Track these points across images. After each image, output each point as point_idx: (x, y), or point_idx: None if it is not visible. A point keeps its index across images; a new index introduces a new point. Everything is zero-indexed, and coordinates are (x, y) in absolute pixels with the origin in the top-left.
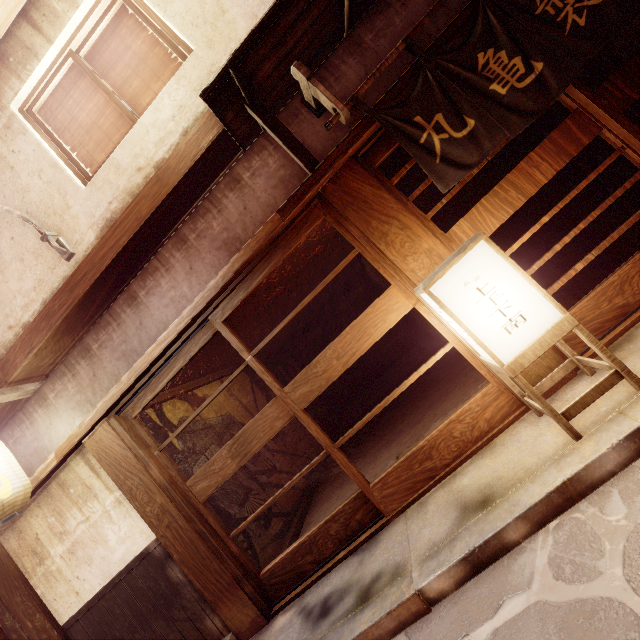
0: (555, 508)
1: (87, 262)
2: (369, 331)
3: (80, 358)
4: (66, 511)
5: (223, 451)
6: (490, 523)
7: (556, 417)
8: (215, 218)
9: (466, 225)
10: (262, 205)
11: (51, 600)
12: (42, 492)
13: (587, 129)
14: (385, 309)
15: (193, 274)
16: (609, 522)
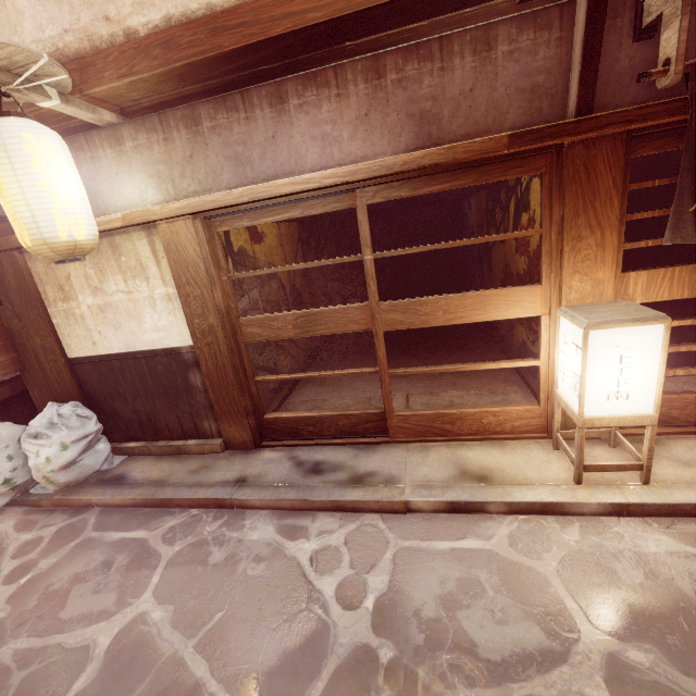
0: (531, 510)
1: (252, 8)
2: (489, 309)
3: (182, 125)
4: (109, 273)
5: (289, 316)
6: (483, 494)
7: (579, 465)
8: (432, 74)
9: (643, 279)
10: (491, 102)
11: (65, 334)
12: None
13: None
14: (517, 301)
15: (364, 124)
16: (563, 538)
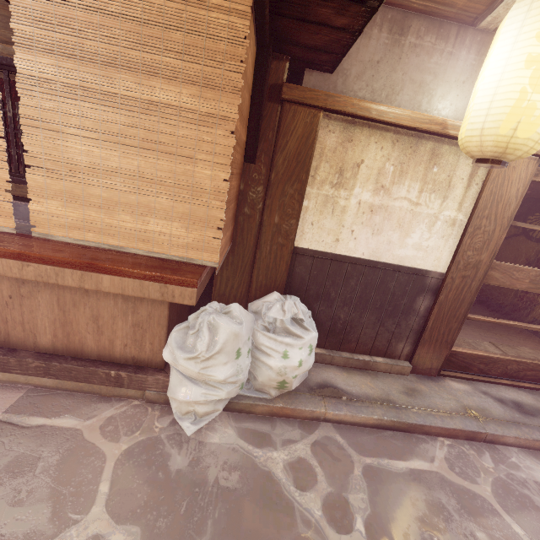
0: None
1: None
2: None
3: None
4: (409, 177)
5: (533, 272)
6: None
7: None
8: None
9: None
10: None
11: (308, 220)
12: (412, 136)
13: None
14: None
15: None
16: None
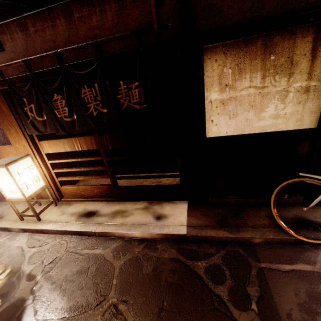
0: (3, 230)
1: None
2: (2, 153)
3: None
4: None
5: None
6: None
7: (17, 214)
8: None
9: (47, 144)
10: None
11: None
12: None
13: (97, 144)
14: (9, 151)
15: None
16: None
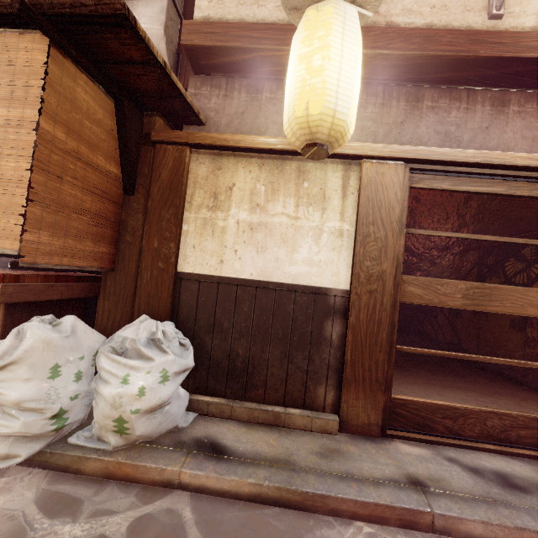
0: None
1: (512, 36)
2: None
3: (404, 98)
4: (282, 194)
5: (462, 284)
6: None
7: None
8: None
9: None
10: None
11: (189, 244)
12: (275, 159)
13: None
14: None
15: None
16: None
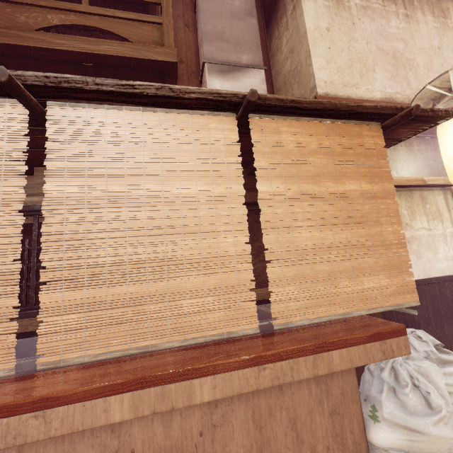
0: None
1: None
2: None
3: None
4: (417, 214)
5: None
6: None
7: None
8: None
9: None
10: None
11: None
12: (406, 191)
13: None
14: None
15: None
16: None
